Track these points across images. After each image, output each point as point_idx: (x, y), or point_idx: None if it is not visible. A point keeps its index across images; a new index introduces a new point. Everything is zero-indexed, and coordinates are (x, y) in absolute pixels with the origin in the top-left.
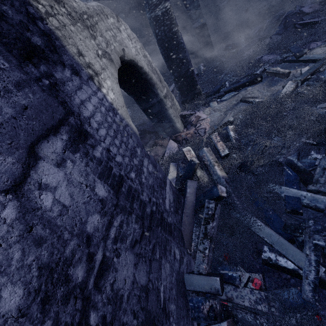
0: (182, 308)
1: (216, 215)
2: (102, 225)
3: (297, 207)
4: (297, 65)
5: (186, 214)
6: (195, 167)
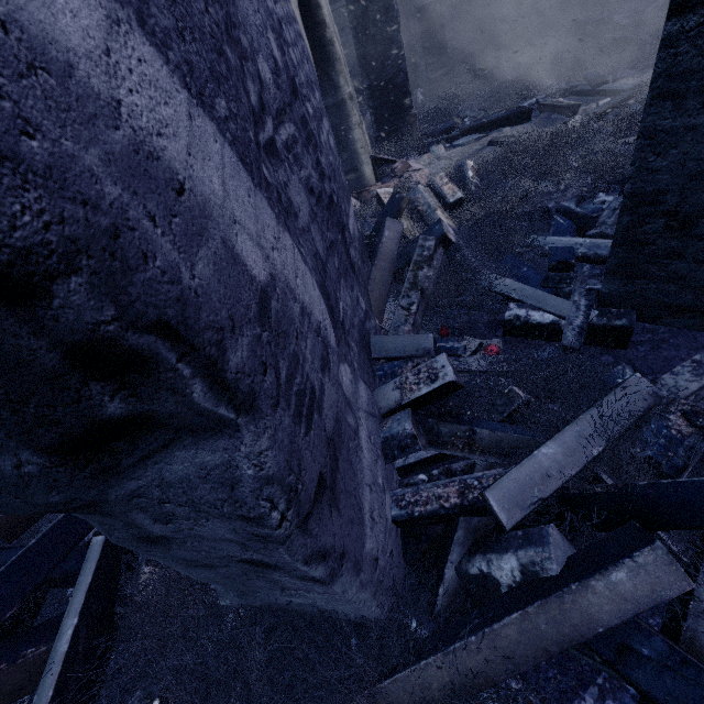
0: (367, 366)
1: (435, 261)
2: (274, 95)
3: (567, 258)
4: (593, 101)
5: (378, 268)
6: (401, 205)
